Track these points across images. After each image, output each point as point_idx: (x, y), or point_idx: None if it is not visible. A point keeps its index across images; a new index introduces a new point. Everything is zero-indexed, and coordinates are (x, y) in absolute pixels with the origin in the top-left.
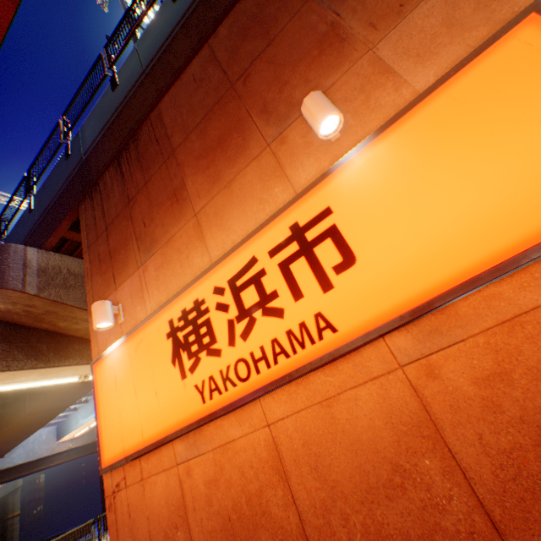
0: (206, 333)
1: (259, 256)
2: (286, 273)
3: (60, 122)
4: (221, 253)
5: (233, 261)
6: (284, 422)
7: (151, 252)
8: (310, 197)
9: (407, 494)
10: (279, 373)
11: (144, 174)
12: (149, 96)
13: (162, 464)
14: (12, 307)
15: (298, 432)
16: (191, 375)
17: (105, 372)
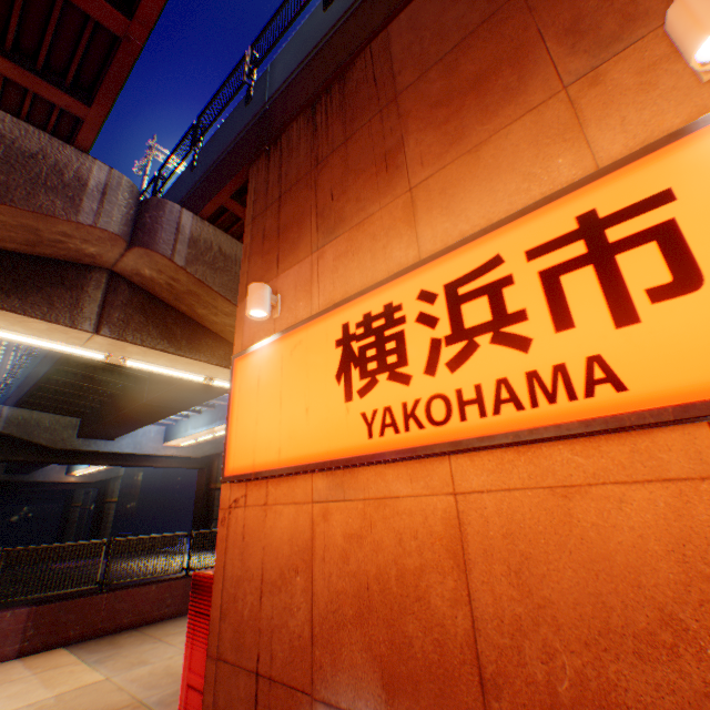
0: (393, 350)
1: (507, 256)
2: (551, 287)
3: (246, 54)
4: (438, 248)
5: (460, 259)
6: (481, 497)
7: (333, 235)
8: (633, 171)
9: (677, 663)
10: (497, 428)
11: (344, 128)
12: (374, 16)
13: (293, 495)
14: (156, 275)
15: (501, 517)
16: (358, 400)
17: (247, 370)
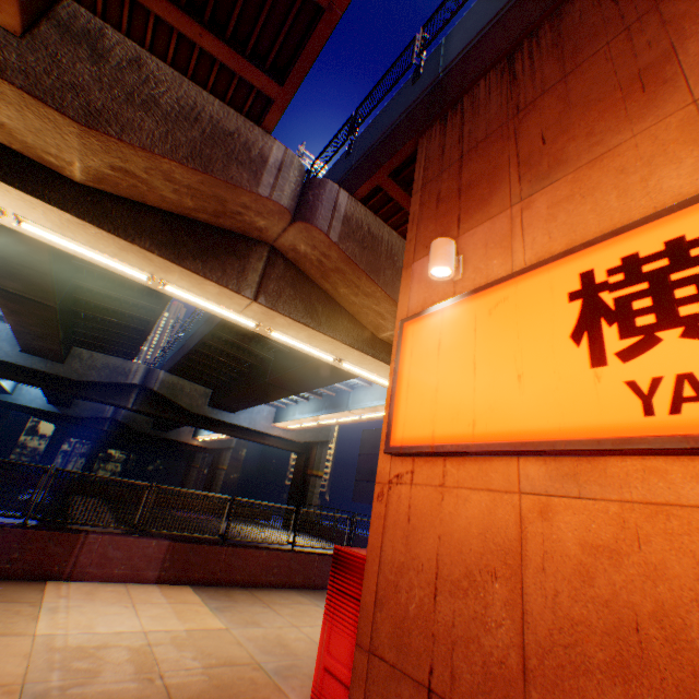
0: (690, 298)
1: None
2: None
3: (416, 37)
4: None
5: None
6: None
7: (546, 180)
8: None
9: None
10: None
11: (560, 65)
12: None
13: (485, 480)
14: (309, 251)
15: None
16: (617, 364)
17: (420, 334)
